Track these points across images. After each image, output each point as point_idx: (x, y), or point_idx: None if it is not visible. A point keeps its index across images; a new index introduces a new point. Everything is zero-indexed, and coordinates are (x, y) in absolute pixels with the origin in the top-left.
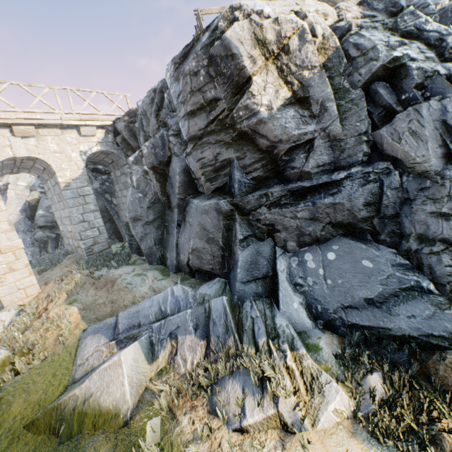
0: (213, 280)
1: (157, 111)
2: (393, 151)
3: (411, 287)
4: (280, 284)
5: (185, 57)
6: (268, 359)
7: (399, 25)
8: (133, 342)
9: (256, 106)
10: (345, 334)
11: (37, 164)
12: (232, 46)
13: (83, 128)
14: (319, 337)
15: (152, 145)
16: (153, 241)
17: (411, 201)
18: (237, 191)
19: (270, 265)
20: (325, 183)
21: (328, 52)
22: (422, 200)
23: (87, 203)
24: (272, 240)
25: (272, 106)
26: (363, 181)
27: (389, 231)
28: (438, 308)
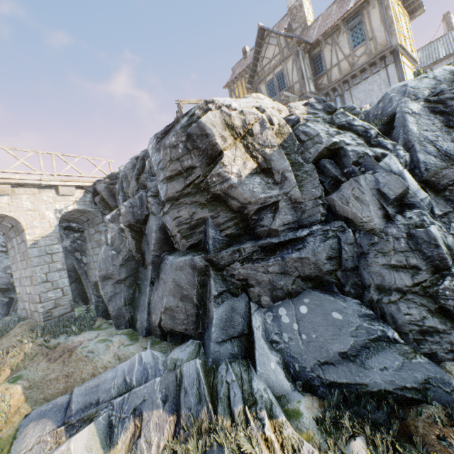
0: (186, 342)
1: (138, 175)
2: (344, 212)
3: (379, 337)
4: (256, 342)
5: (166, 134)
6: (245, 429)
7: (335, 121)
8: (88, 424)
9: (227, 173)
10: (324, 395)
11: (5, 222)
12: (206, 128)
13: (62, 188)
14: (299, 400)
15: (130, 204)
16: (123, 301)
17: (365, 255)
18: (212, 247)
19: (245, 322)
20: (291, 239)
21: (283, 136)
22: (374, 253)
23: (54, 262)
24: (247, 295)
25: (241, 174)
26: (323, 238)
27: (352, 283)
28: (406, 357)
